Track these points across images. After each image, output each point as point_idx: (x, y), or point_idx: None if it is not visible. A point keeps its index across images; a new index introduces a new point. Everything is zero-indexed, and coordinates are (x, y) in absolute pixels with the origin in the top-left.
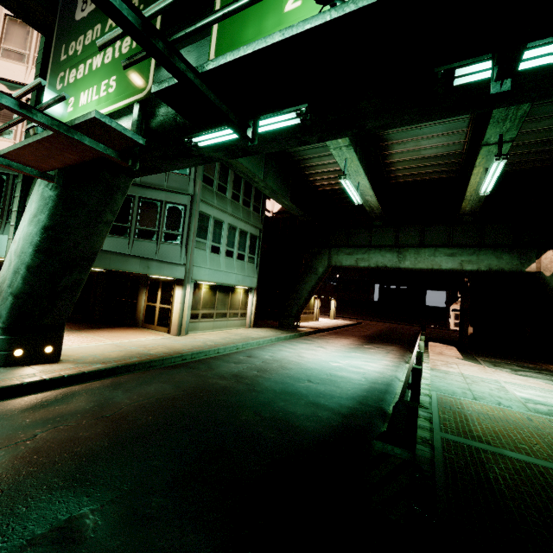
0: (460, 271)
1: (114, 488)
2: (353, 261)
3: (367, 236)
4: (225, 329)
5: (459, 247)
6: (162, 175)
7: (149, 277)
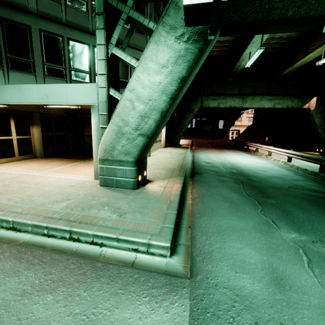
0: (271, 109)
1: None
2: (216, 104)
3: (223, 88)
4: (157, 150)
5: (274, 95)
6: None
7: None
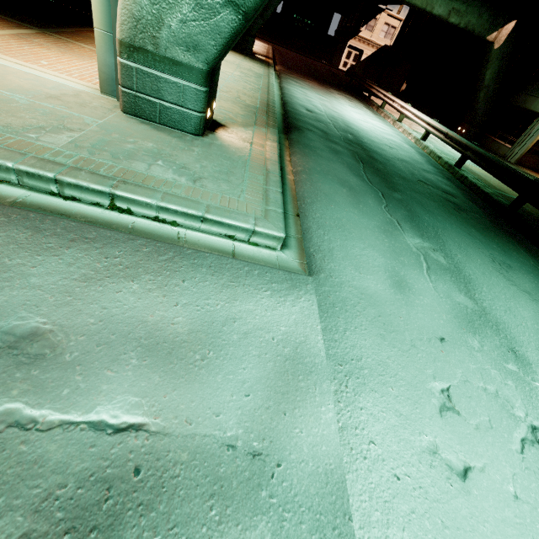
0: (439, 20)
1: (476, 243)
2: None
3: None
4: None
5: None
6: None
7: None
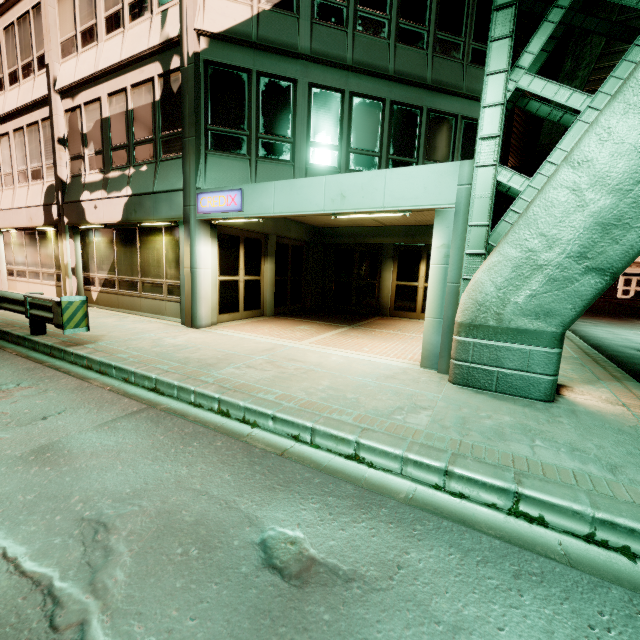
0: None
1: None
2: None
3: None
4: None
5: None
6: (458, 68)
7: (399, 245)
